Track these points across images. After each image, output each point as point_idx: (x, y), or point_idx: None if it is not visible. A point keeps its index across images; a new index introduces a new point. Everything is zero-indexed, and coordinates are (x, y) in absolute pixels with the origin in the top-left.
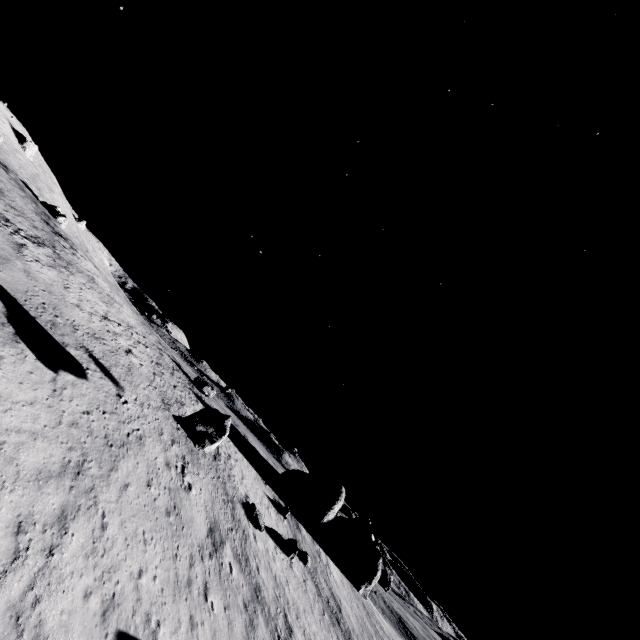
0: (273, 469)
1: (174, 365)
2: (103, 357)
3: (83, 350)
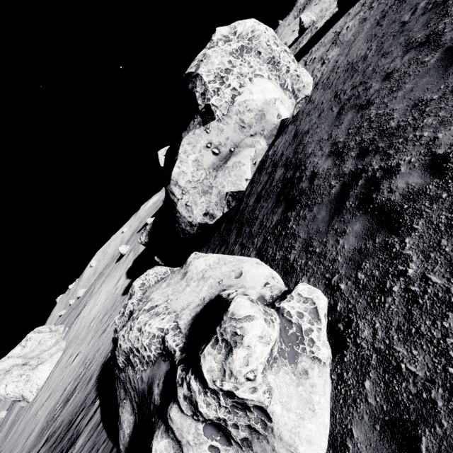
0: None
1: None
2: None
3: None
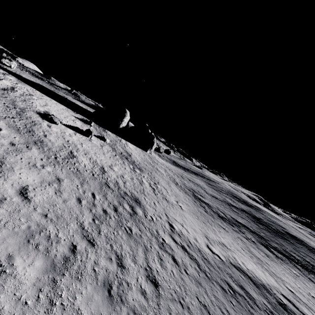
0: (89, 111)
1: None
2: None
3: None
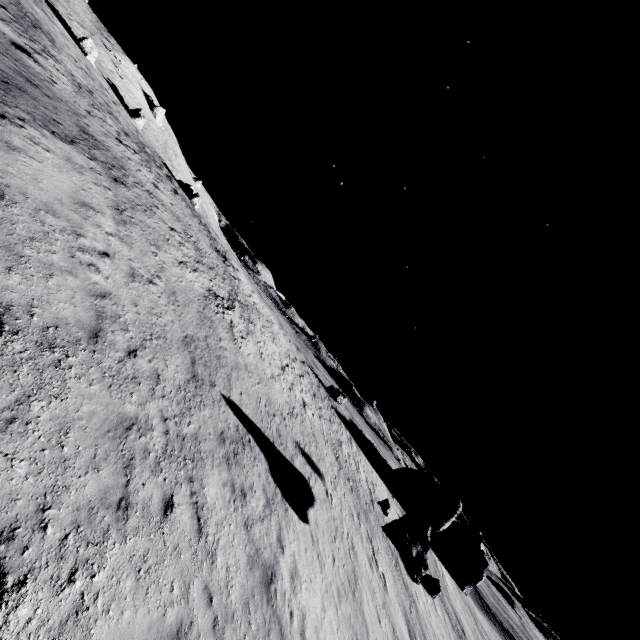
0: (385, 463)
1: (315, 379)
2: (303, 441)
3: (297, 450)
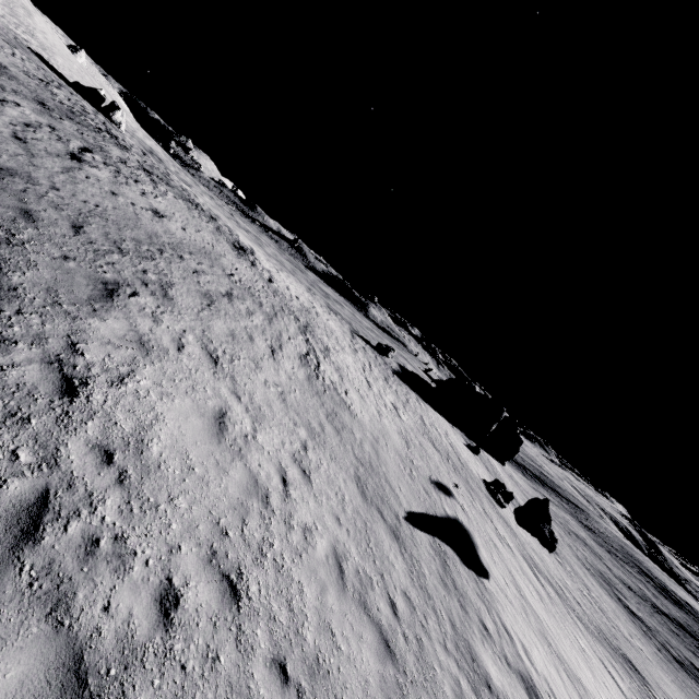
0: (429, 387)
1: (368, 347)
2: (427, 467)
3: (436, 489)
